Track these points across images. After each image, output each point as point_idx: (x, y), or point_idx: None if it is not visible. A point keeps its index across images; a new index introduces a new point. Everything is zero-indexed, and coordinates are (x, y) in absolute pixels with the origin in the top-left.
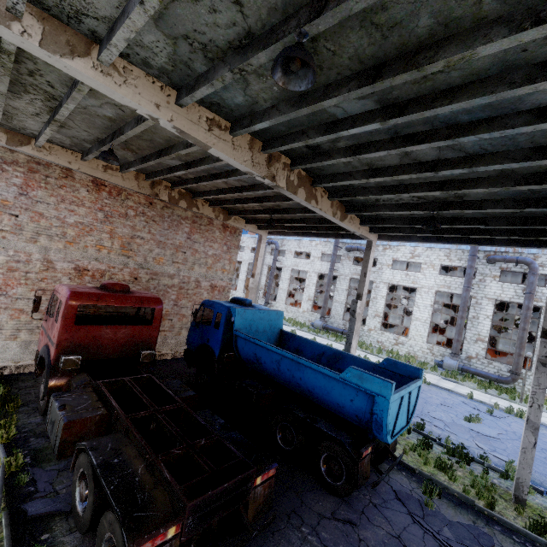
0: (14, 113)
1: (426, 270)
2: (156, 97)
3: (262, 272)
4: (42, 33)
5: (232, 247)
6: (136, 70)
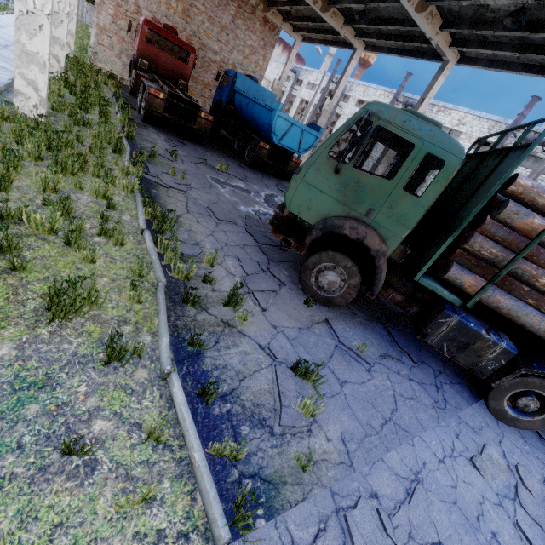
0: None
1: (461, 141)
2: None
3: None
4: None
5: (268, 44)
6: None
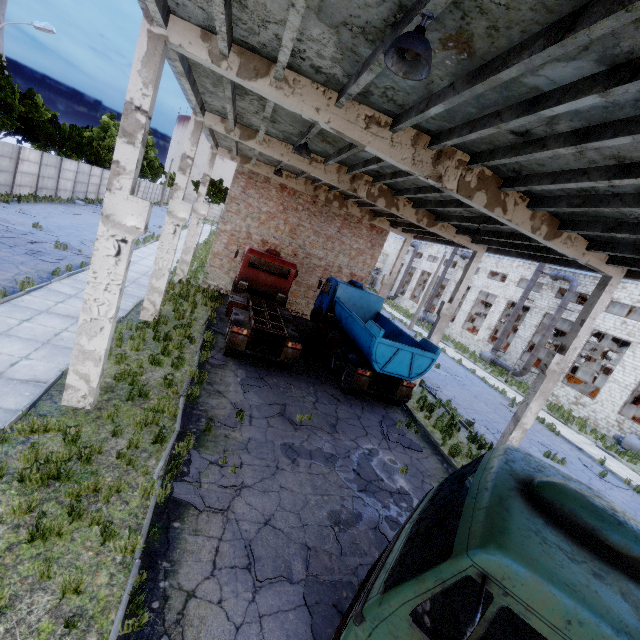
0: (242, 149)
1: None
2: (282, 151)
3: (448, 288)
4: (240, 134)
5: (376, 245)
6: (274, 140)
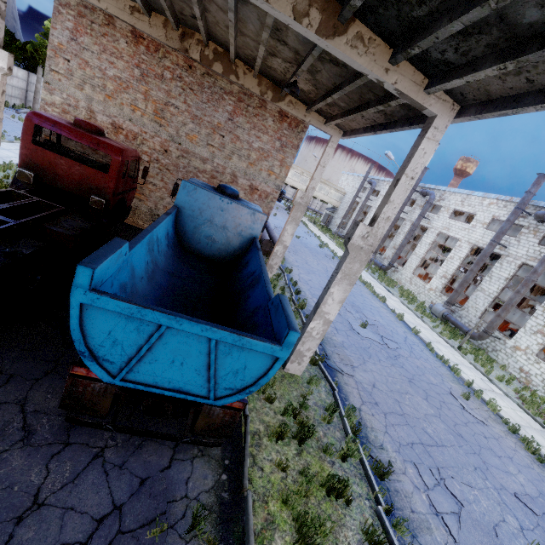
0: None
1: None
2: None
3: (403, 228)
4: None
5: (288, 145)
6: None
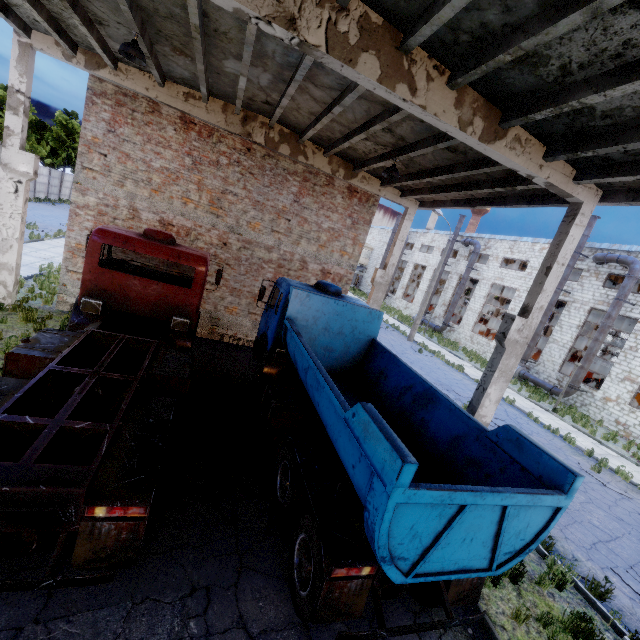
0: (58, 12)
1: None
2: None
3: (450, 283)
4: None
5: (359, 222)
6: None
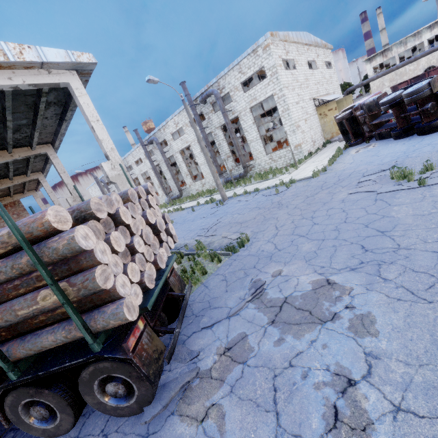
0: None
1: (186, 130)
2: None
3: None
4: None
5: (20, 212)
6: None
